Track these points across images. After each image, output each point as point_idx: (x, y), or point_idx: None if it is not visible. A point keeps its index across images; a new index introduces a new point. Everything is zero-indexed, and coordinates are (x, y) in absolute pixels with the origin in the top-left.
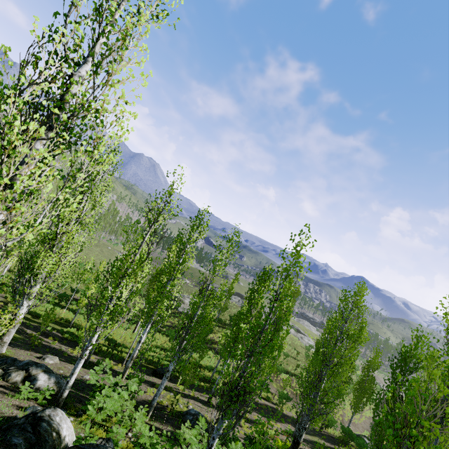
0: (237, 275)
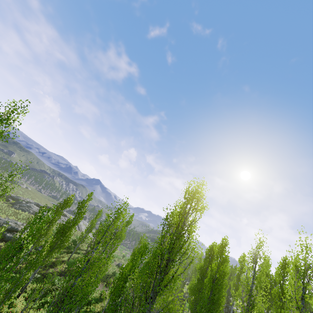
0: (100, 212)
